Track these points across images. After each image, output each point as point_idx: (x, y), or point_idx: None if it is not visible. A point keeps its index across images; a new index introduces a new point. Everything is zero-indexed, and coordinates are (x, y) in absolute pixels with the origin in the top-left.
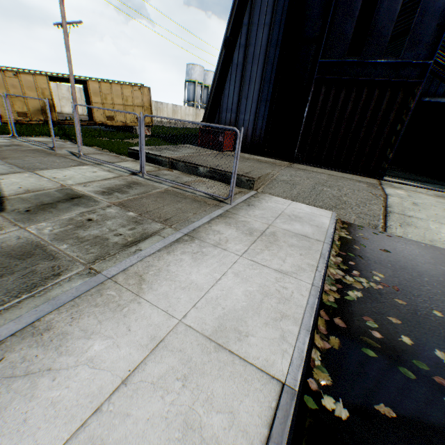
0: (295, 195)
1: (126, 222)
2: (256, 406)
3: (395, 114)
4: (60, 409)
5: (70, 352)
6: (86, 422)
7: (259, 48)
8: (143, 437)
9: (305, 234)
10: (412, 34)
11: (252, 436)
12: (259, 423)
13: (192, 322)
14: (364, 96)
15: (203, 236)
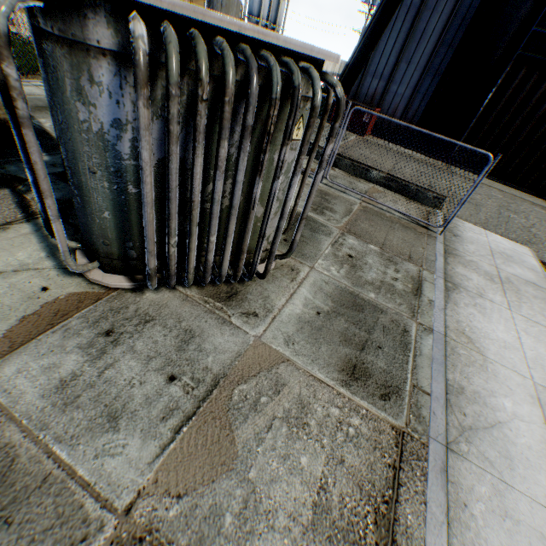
0: (483, 222)
1: (381, 260)
2: None
3: None
4: (535, 451)
5: (496, 409)
6: None
7: None
8: None
9: (532, 282)
10: None
11: None
12: None
13: (540, 383)
14: None
15: (459, 282)
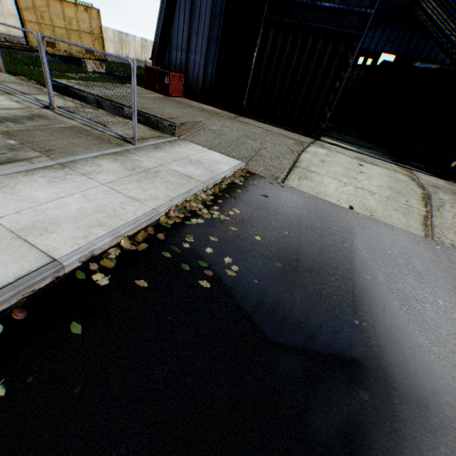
0: (215, 145)
1: (0, 147)
2: (18, 269)
3: (337, 70)
4: None
5: None
6: None
7: None
8: None
9: (191, 175)
10: None
11: None
12: (11, 277)
13: (6, 222)
14: (310, 46)
15: (78, 166)
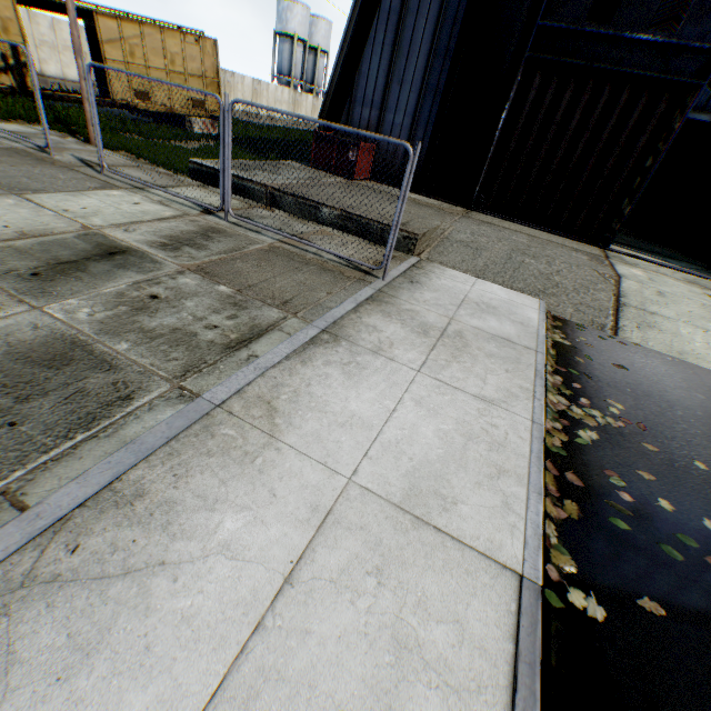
0: (480, 268)
1: (218, 303)
2: (490, 611)
3: (648, 139)
4: (199, 628)
5: (188, 535)
6: (246, 646)
7: None
8: (339, 665)
9: (507, 337)
10: None
11: (493, 655)
12: (499, 635)
13: (369, 483)
14: (604, 100)
15: (352, 334)
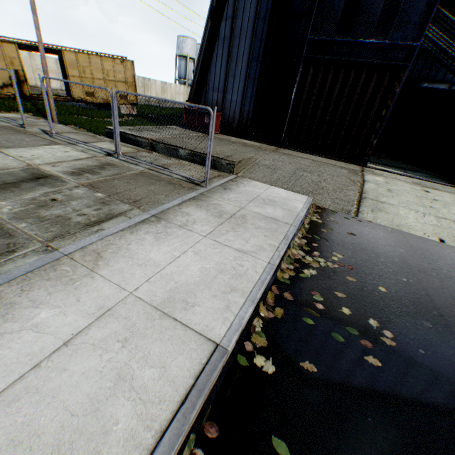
0: (274, 180)
1: (92, 202)
2: (187, 362)
3: (381, 99)
4: (0, 366)
5: (16, 320)
6: (24, 375)
7: (246, 21)
8: (77, 387)
9: (275, 217)
10: (401, 13)
11: (178, 385)
12: (187, 375)
13: (142, 295)
14: (352, 78)
15: (171, 217)
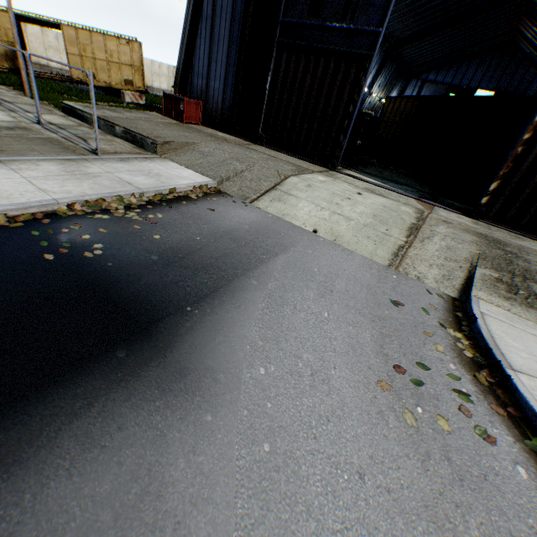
0: (195, 164)
1: None
2: None
3: (350, 93)
4: None
5: None
6: None
7: None
8: None
9: (133, 183)
10: None
11: None
12: None
13: None
14: (322, 68)
15: (16, 163)
